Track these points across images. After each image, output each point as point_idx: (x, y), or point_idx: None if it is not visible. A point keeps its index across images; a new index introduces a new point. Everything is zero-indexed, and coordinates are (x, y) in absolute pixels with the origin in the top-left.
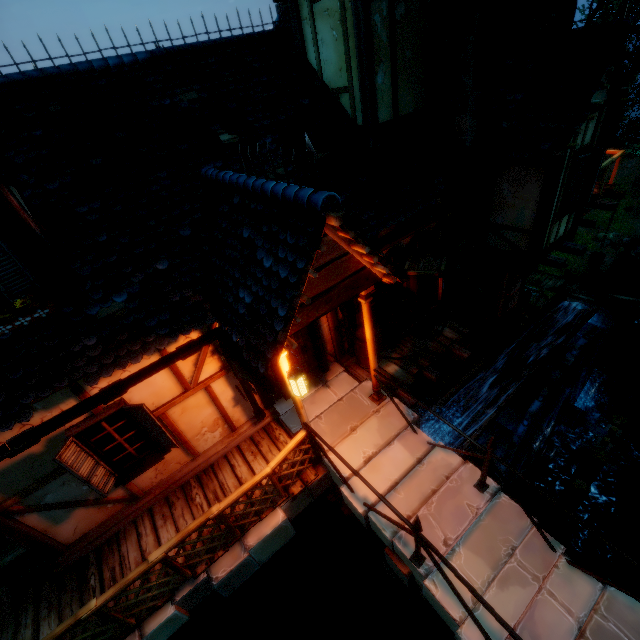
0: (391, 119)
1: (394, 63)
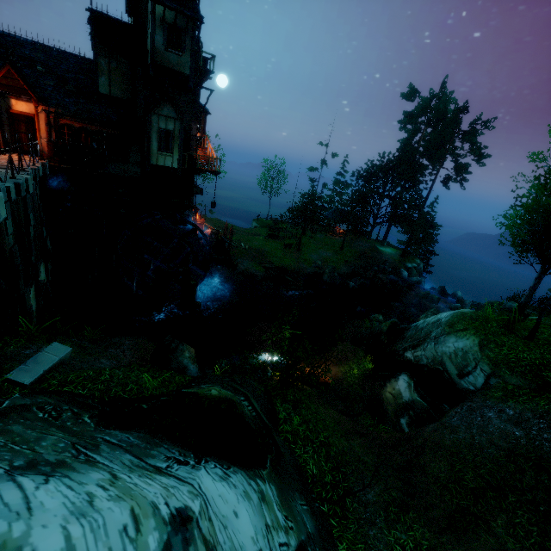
0: (108, 94)
1: (110, 78)
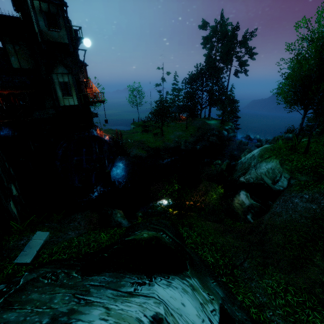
0: (19, 68)
1: (17, 56)
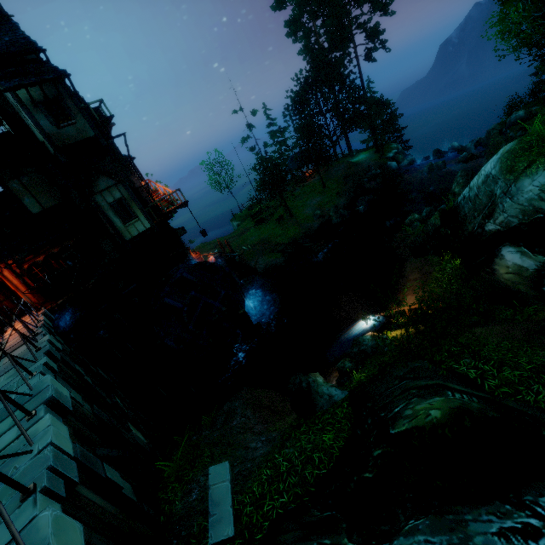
0: (42, 210)
1: (31, 194)
